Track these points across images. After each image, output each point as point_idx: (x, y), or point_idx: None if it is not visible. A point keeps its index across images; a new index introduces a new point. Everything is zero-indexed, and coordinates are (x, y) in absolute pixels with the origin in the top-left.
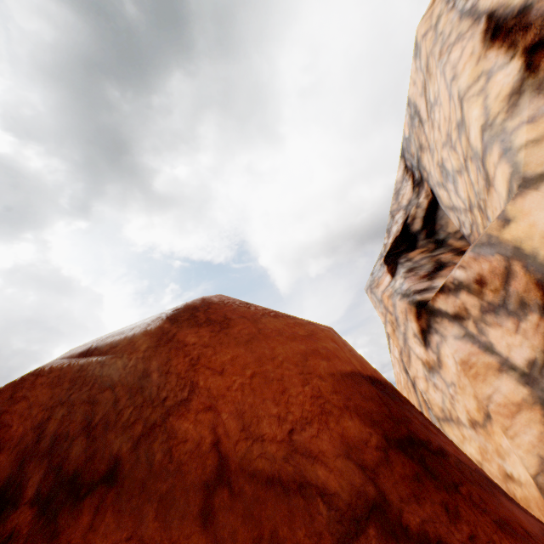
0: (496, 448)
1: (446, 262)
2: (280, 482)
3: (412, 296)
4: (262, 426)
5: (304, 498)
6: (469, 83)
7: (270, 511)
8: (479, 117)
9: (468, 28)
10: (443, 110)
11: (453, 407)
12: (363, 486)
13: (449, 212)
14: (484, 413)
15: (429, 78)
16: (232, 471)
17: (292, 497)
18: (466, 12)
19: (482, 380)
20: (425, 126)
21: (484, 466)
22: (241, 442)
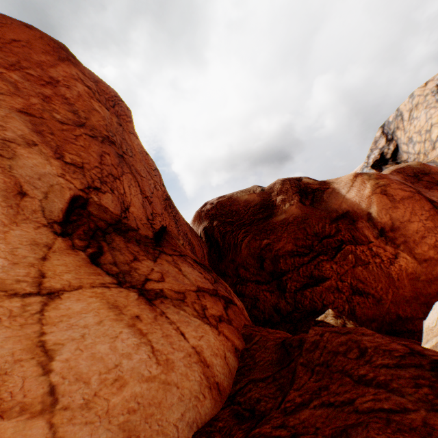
0: None
1: None
2: None
3: None
4: None
5: None
6: (435, 123)
7: None
8: (437, 133)
9: None
10: (419, 123)
11: None
12: None
13: (403, 153)
14: None
15: (416, 110)
16: None
17: None
18: None
19: None
20: (404, 122)
21: None
22: None
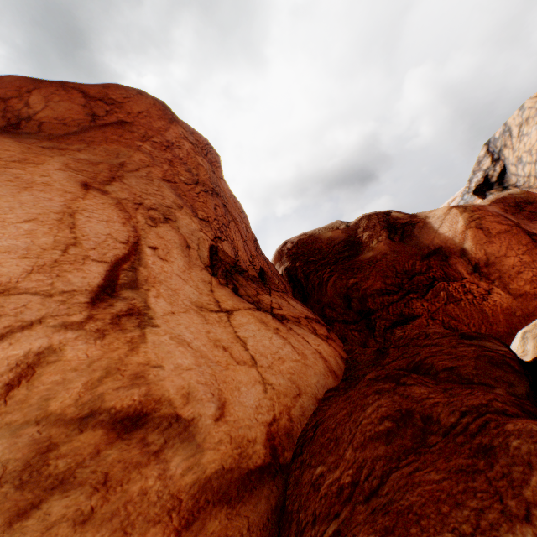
0: None
1: None
2: None
3: None
4: None
5: None
6: None
7: None
8: None
9: None
10: (530, 141)
11: None
12: None
13: (512, 176)
14: None
15: (526, 125)
16: None
17: None
18: None
19: None
20: (513, 139)
21: None
22: None
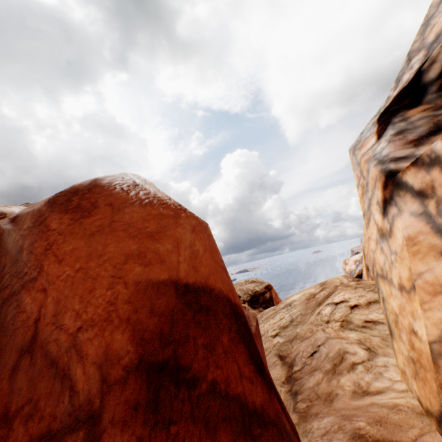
0: (412, 311)
1: None
2: (57, 366)
3: (387, 164)
4: (66, 317)
5: (62, 386)
6: None
7: (43, 384)
8: None
9: None
10: None
11: (390, 270)
12: (95, 397)
13: None
14: (412, 284)
15: None
16: (37, 345)
17: (57, 381)
18: None
19: (420, 258)
20: None
21: (398, 318)
22: (50, 325)
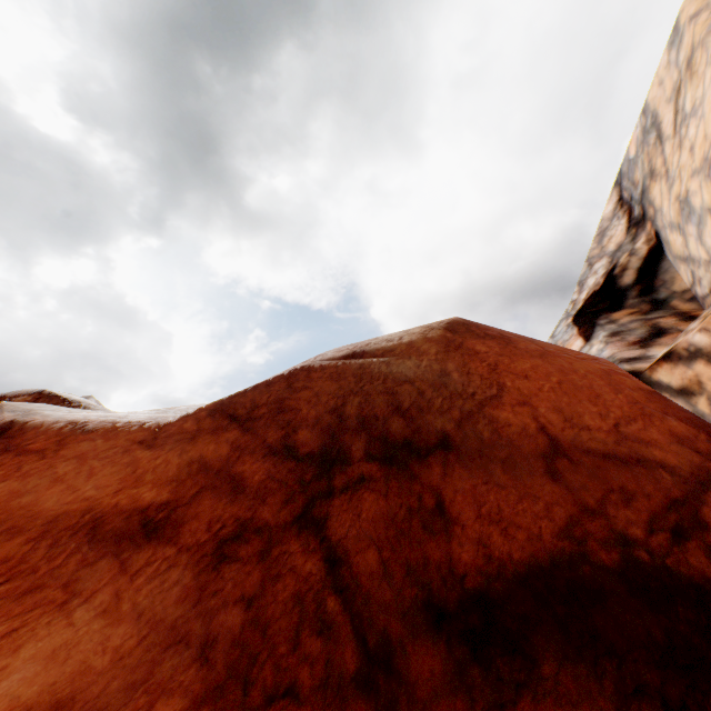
0: None
1: (667, 328)
2: (616, 458)
3: (617, 365)
4: (584, 419)
5: (644, 468)
6: None
7: (613, 475)
8: None
9: None
10: (704, 125)
11: None
12: (702, 463)
13: (679, 264)
14: None
15: (690, 78)
16: (565, 448)
17: (632, 467)
18: None
19: None
20: (666, 144)
21: None
22: (567, 429)
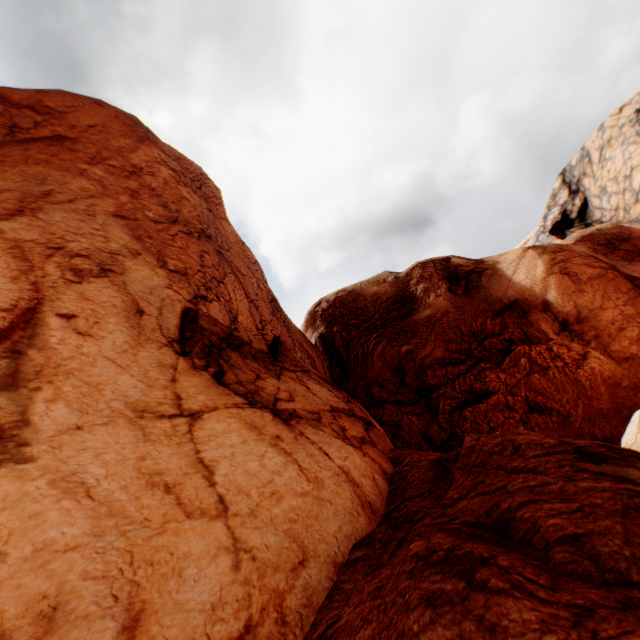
0: None
1: None
2: None
3: None
4: None
5: None
6: (637, 165)
7: None
8: None
9: (639, 142)
10: (615, 166)
11: None
12: None
13: (595, 210)
14: None
15: (608, 147)
16: None
17: None
18: (639, 134)
19: None
20: (593, 166)
21: None
22: None
